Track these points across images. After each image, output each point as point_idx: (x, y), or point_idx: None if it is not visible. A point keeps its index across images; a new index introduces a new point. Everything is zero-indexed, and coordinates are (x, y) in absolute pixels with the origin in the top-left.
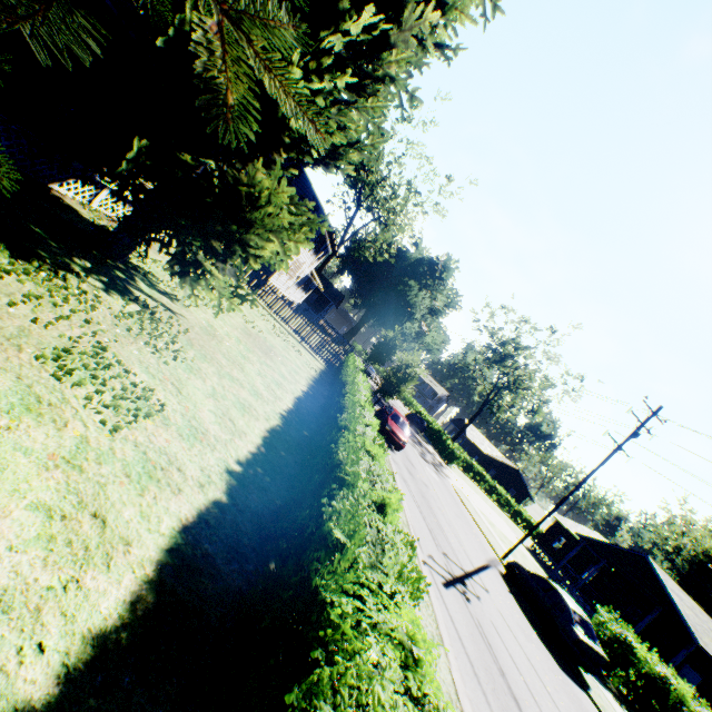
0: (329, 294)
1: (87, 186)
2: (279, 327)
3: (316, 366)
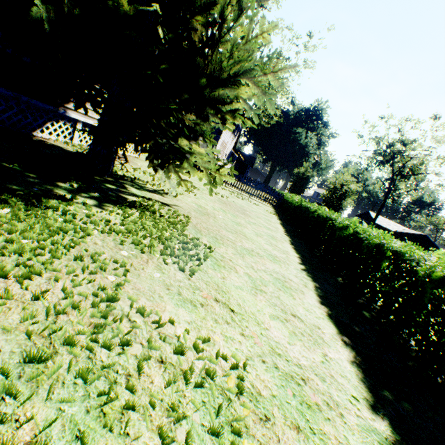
0: (245, 160)
1: (62, 125)
2: (233, 191)
3: (270, 210)
